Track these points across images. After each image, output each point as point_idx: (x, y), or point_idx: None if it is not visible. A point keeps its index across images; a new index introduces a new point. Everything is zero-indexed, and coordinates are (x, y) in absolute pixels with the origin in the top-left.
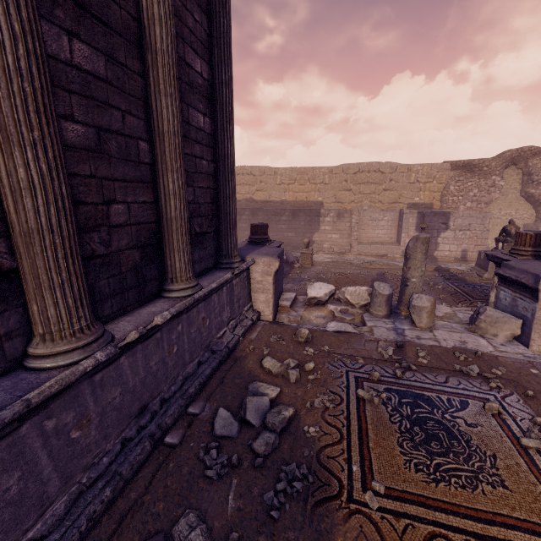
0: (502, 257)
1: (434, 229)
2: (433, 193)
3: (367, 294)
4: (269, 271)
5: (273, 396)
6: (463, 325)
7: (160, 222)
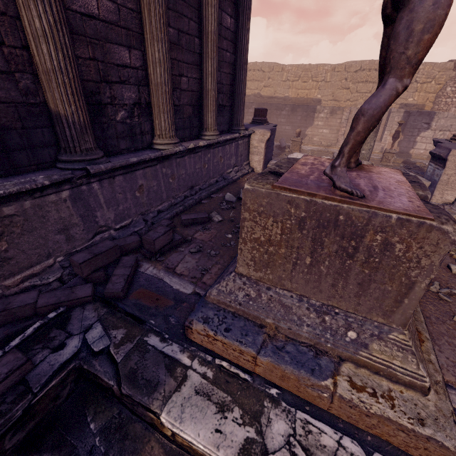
0: (441, 141)
1: (415, 128)
2: (428, 94)
3: None
4: (263, 139)
5: None
6: None
7: (202, 92)
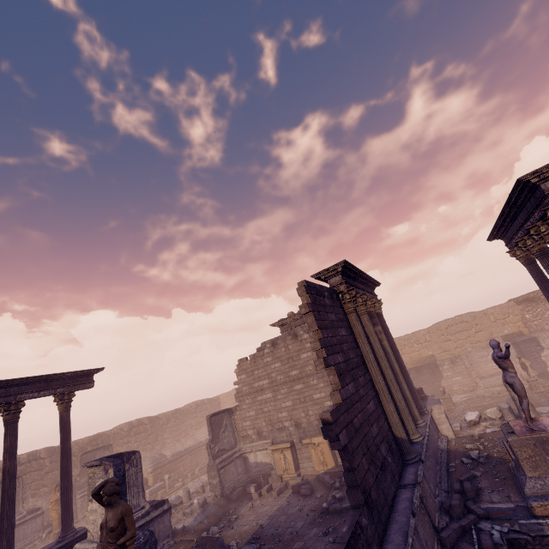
0: None
1: (532, 352)
2: (515, 323)
3: (498, 411)
4: (441, 412)
5: (477, 452)
6: None
7: (405, 400)
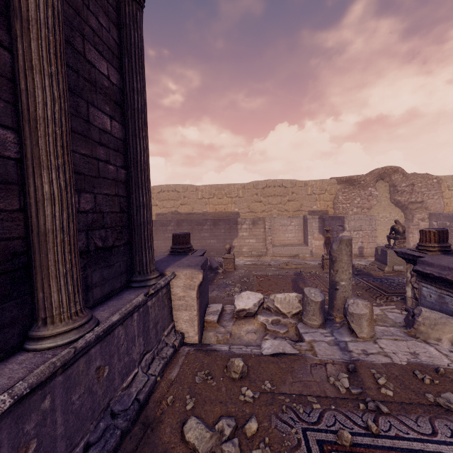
0: (413, 253)
1: (333, 231)
2: (326, 202)
3: (297, 301)
4: (192, 285)
5: None
6: (401, 329)
7: (28, 238)
